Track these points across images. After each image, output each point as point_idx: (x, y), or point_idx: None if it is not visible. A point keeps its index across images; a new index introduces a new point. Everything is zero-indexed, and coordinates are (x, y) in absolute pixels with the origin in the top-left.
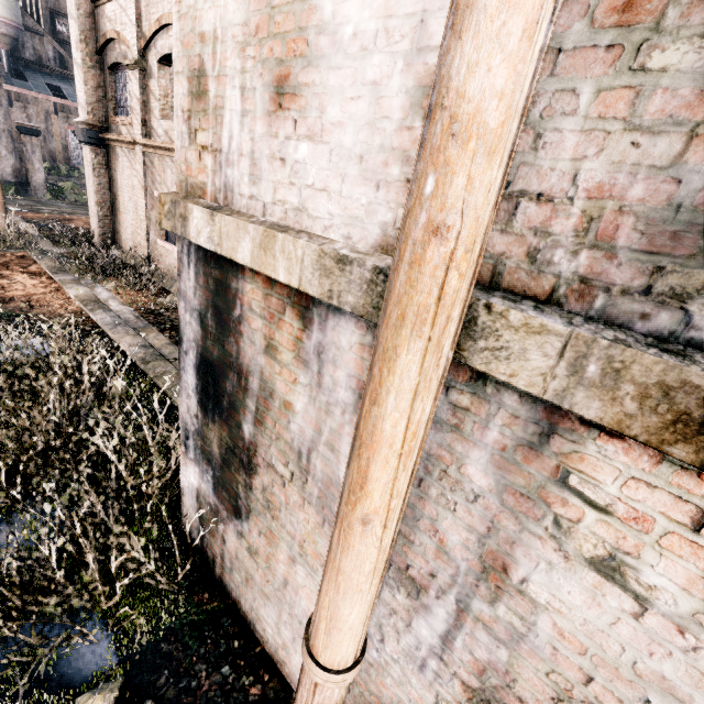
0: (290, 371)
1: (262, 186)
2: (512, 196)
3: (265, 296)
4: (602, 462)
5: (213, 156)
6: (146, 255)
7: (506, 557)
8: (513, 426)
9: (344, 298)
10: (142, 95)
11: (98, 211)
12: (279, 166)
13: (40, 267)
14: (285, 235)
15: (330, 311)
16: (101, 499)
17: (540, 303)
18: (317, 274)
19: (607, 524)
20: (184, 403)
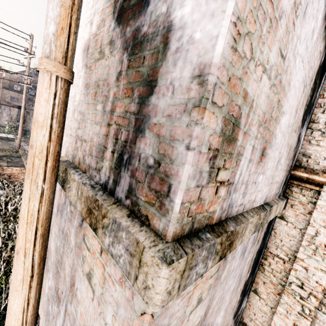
0: None
1: None
2: (82, 140)
3: None
4: (89, 230)
5: None
6: None
7: (74, 277)
8: (78, 218)
9: None
10: None
11: None
12: None
13: (23, 163)
14: None
15: None
16: None
17: (83, 172)
18: None
19: (89, 256)
20: None
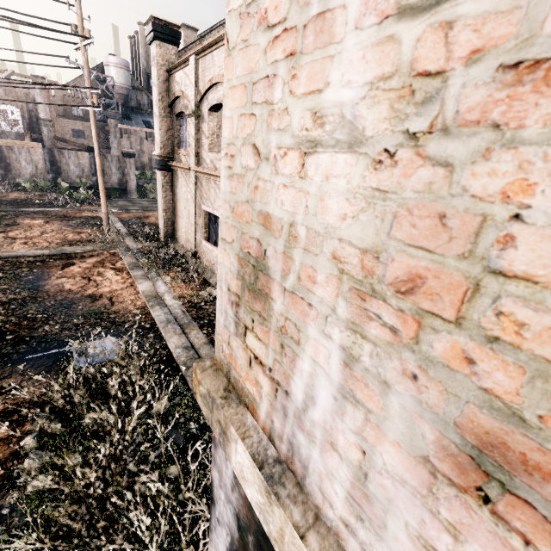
0: None
1: (382, 550)
2: None
3: None
4: None
5: (272, 386)
6: (194, 250)
7: None
8: None
9: None
10: (196, 134)
11: (164, 216)
12: None
13: (123, 263)
14: None
15: None
16: None
17: None
18: None
19: None
20: None
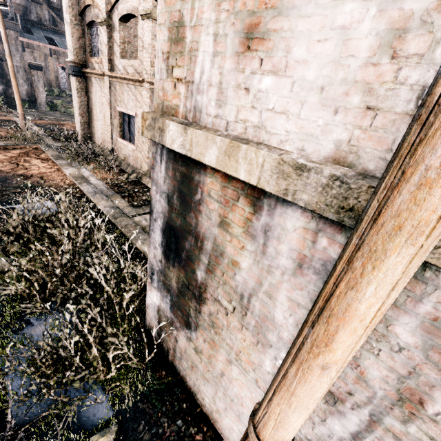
0: (239, 240)
1: (226, 109)
2: None
3: (222, 187)
4: None
5: (186, 86)
6: (111, 148)
7: (424, 394)
8: None
9: (299, 196)
10: (108, 42)
11: (80, 119)
12: (243, 94)
13: (47, 155)
14: (248, 146)
15: (279, 203)
16: (98, 310)
17: None
18: (275, 176)
19: None
20: (151, 251)
